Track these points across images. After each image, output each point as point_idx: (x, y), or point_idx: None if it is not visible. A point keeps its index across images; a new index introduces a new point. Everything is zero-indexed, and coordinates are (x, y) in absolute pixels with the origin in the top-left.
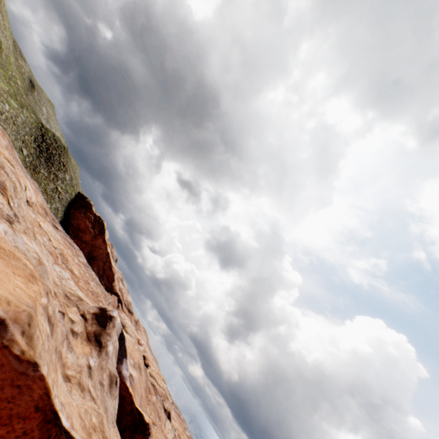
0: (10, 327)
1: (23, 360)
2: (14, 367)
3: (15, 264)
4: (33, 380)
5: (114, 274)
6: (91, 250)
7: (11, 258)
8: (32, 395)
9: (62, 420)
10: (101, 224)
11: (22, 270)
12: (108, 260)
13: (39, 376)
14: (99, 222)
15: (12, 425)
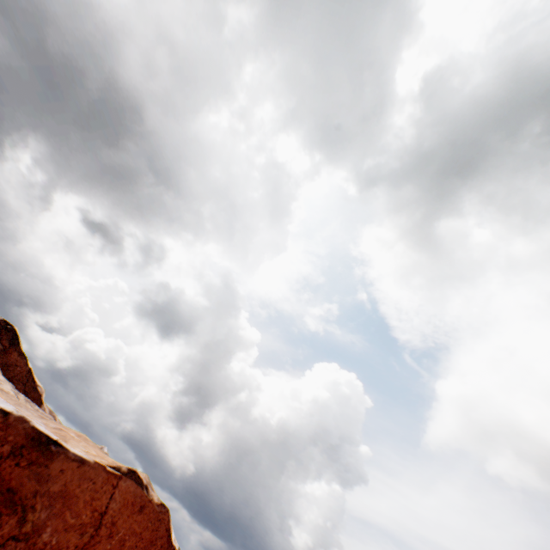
0: (149, 488)
1: (159, 504)
2: (157, 509)
3: (92, 444)
4: (165, 513)
5: (41, 395)
6: (3, 372)
7: (88, 441)
8: (165, 522)
9: (173, 533)
10: (12, 331)
11: (96, 447)
12: (30, 379)
13: (167, 510)
14: (6, 329)
15: (157, 544)
